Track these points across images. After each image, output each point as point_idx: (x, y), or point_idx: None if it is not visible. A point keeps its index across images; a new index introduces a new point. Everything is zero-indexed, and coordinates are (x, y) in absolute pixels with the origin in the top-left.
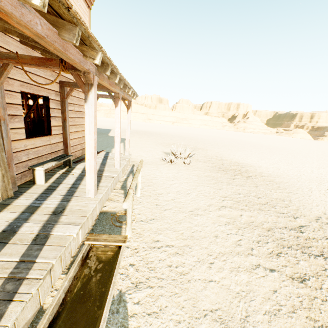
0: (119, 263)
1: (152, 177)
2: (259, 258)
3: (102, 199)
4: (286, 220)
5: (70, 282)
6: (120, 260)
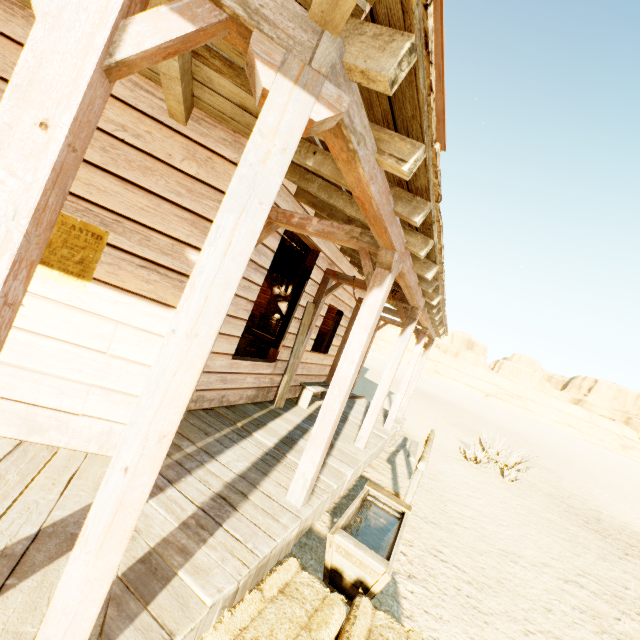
0: (404, 524)
1: (437, 469)
2: None
3: (367, 459)
4: None
5: (355, 510)
6: (405, 522)
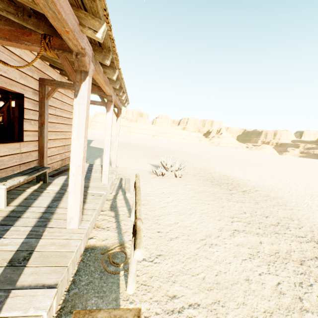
0: None
1: (145, 193)
2: (317, 315)
3: (88, 228)
4: (310, 246)
5: None
6: None
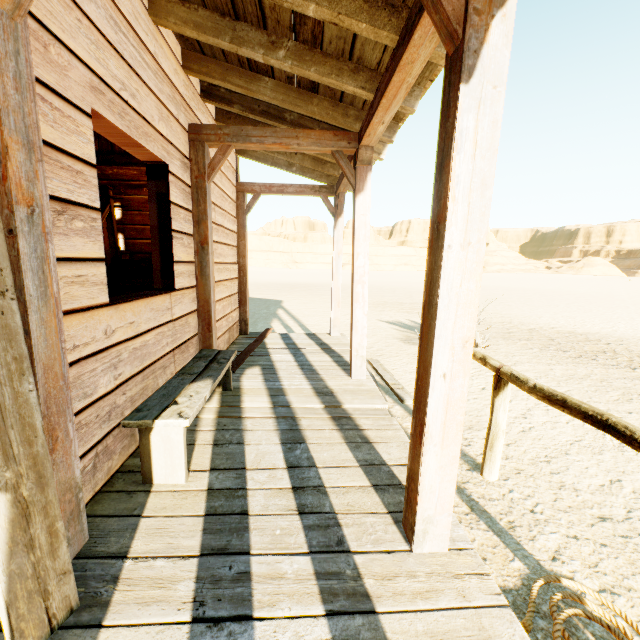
0: None
1: None
2: None
3: None
4: None
5: None
6: None
